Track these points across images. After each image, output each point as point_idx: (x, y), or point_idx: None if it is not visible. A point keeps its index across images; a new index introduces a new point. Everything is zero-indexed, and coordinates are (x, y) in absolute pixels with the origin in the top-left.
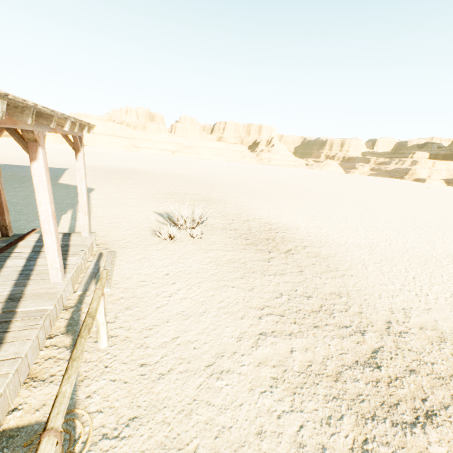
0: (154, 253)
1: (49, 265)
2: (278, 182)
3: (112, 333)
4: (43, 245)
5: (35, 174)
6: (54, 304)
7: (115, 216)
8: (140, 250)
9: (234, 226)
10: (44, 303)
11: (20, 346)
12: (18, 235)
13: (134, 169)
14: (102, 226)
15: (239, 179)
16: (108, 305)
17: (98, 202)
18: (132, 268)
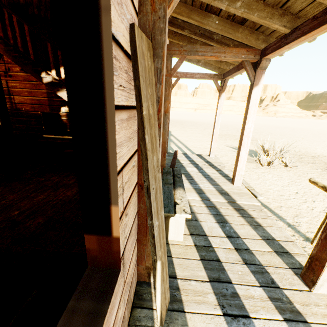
0: (264, 175)
1: (236, 171)
2: (301, 129)
3: (309, 235)
4: (193, 160)
5: (253, 97)
6: (258, 201)
7: (202, 147)
8: (249, 171)
9: (307, 160)
10: (250, 200)
11: (280, 231)
12: (170, 153)
13: (180, 120)
14: (202, 153)
15: (262, 126)
16: (276, 210)
17: (181, 138)
18: (260, 184)
